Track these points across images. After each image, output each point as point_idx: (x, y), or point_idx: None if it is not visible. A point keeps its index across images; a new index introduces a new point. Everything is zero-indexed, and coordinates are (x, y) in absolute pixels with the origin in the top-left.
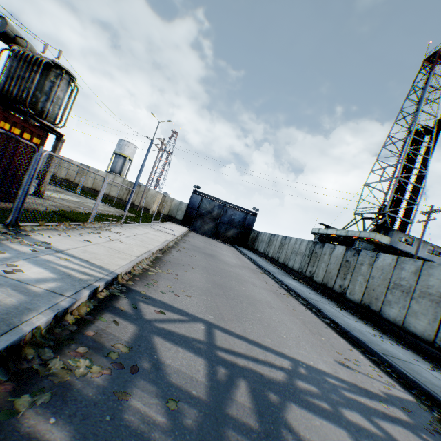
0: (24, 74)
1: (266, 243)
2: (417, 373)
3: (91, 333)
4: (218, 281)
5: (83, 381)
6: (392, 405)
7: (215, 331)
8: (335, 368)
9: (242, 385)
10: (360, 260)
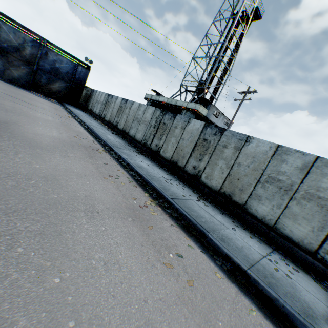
0: None
1: (102, 104)
2: None
3: None
4: None
5: None
6: None
7: None
8: None
9: None
10: (223, 141)
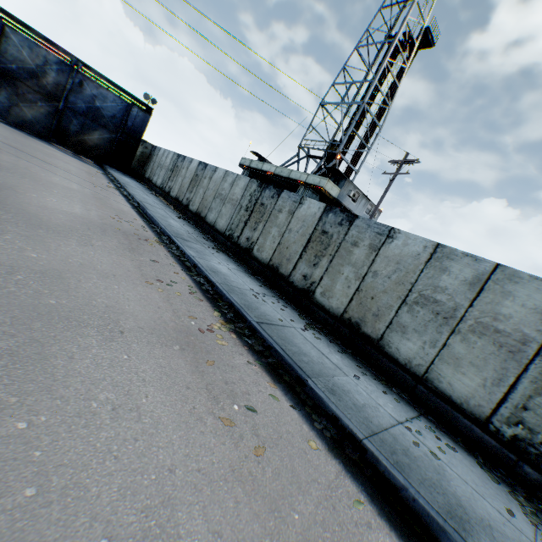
0: None
1: (167, 171)
2: None
3: None
4: None
5: None
6: None
7: None
8: None
9: None
10: (353, 235)
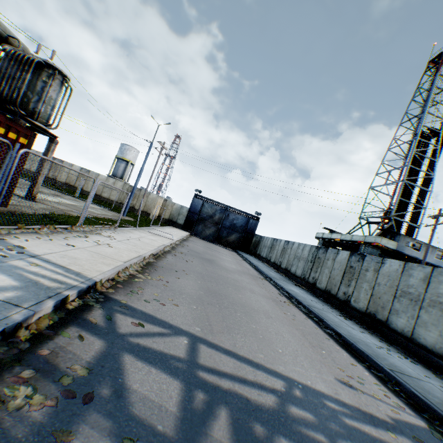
0: (15, 73)
1: (268, 248)
2: (428, 393)
3: (46, 352)
4: (213, 288)
5: (15, 417)
6: (401, 434)
7: (200, 345)
8: (335, 388)
9: (222, 415)
10: (364, 265)
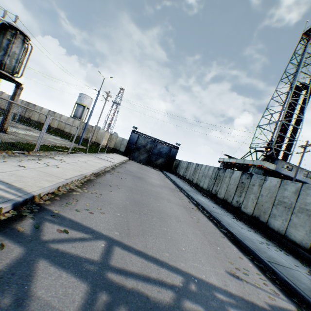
0: None
1: (184, 169)
2: (297, 280)
3: None
4: (138, 199)
5: None
6: None
7: (115, 248)
8: (225, 280)
9: None
10: (252, 182)
